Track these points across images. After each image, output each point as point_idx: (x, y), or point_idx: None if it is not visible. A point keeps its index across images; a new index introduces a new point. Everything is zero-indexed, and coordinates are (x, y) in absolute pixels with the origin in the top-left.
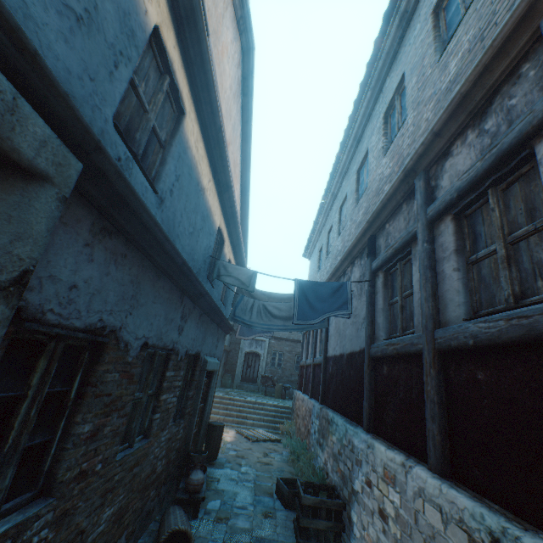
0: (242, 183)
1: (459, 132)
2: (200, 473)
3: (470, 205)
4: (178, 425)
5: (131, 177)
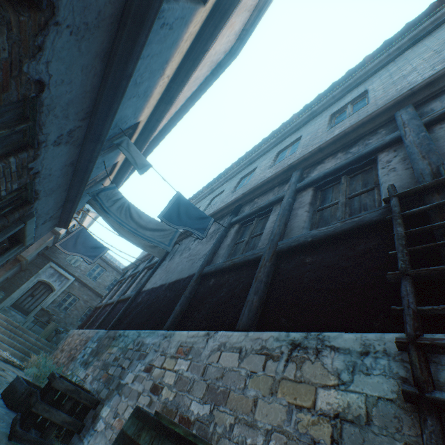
0: (167, 125)
1: (333, 153)
2: None
3: (327, 184)
4: None
5: None
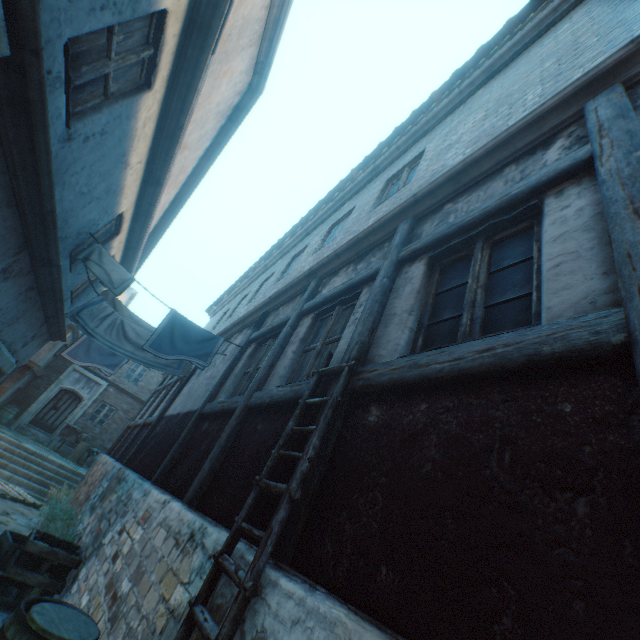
0: (180, 193)
1: (348, 263)
2: None
3: (326, 313)
4: None
5: (51, 95)
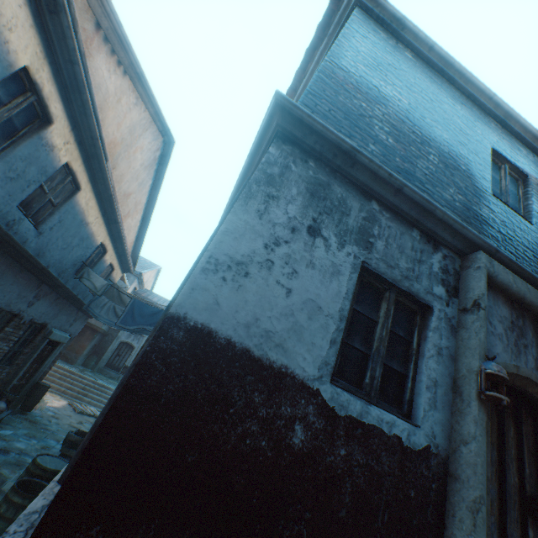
0: (145, 214)
1: None
2: (4, 404)
3: None
4: (3, 368)
5: (20, 226)
